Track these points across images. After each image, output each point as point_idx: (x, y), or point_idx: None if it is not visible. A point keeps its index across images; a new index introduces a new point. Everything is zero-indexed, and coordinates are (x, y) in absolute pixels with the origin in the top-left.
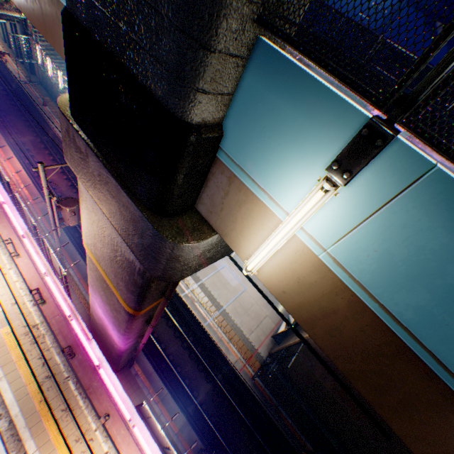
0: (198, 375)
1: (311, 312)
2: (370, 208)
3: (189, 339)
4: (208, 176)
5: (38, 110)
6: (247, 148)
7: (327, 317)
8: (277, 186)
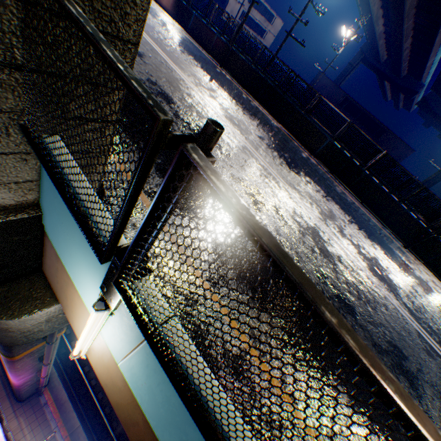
0: None
1: (125, 414)
2: (134, 340)
3: None
4: (45, 246)
5: None
6: (58, 235)
7: (135, 425)
8: (81, 283)
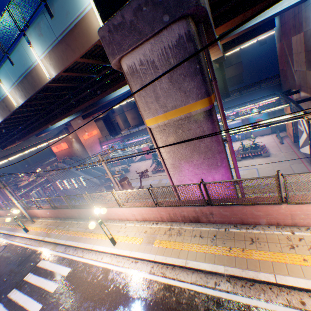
0: None
1: None
2: None
3: None
4: None
5: None
6: None
7: None
8: None
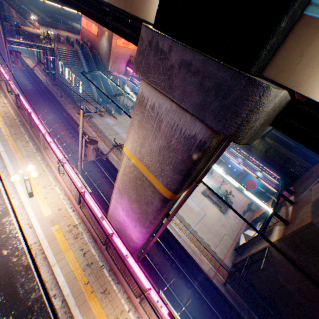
0: (180, 282)
1: None
2: None
3: (169, 252)
4: (286, 38)
5: (57, 100)
6: None
7: None
8: None
